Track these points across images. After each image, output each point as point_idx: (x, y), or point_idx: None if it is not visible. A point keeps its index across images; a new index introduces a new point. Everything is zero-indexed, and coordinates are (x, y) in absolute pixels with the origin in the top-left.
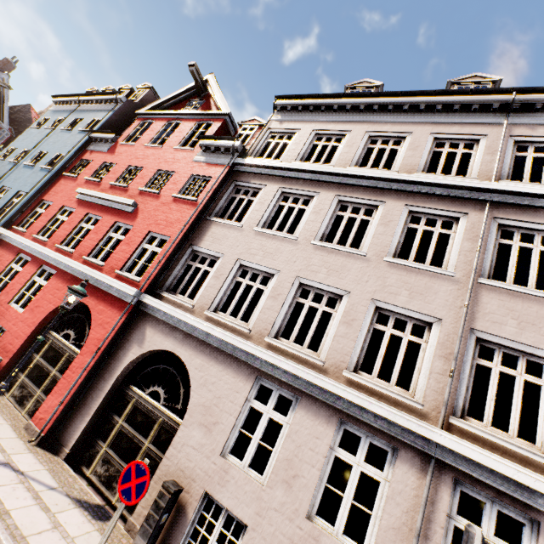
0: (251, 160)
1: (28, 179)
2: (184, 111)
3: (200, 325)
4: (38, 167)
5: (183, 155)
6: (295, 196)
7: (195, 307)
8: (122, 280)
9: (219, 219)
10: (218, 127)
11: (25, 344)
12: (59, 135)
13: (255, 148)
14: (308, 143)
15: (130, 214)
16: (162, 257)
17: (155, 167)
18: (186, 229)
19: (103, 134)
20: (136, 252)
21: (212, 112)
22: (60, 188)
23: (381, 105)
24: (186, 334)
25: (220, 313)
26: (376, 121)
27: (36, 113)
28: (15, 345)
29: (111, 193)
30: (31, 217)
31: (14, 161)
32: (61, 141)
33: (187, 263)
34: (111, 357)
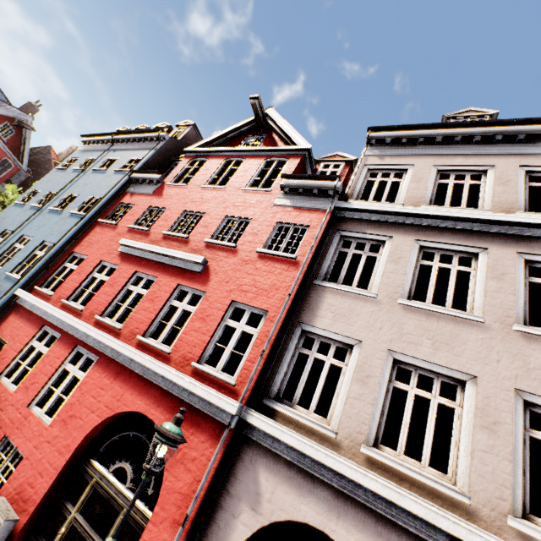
0: (360, 203)
1: (55, 227)
2: (247, 147)
3: (370, 484)
4: (67, 212)
5: (257, 197)
6: (443, 252)
7: (338, 435)
8: (205, 379)
9: (335, 285)
10: (296, 164)
11: (54, 486)
12: (90, 176)
13: (354, 188)
14: (433, 181)
15: (198, 275)
16: (266, 346)
17: (221, 213)
18: (291, 299)
19: (146, 174)
20: (217, 333)
21: (285, 147)
22: (95, 237)
23: (529, 134)
24: (338, 492)
25: (385, 448)
26: (530, 154)
27: (56, 154)
28: (38, 488)
29: (166, 245)
30: (57, 274)
31: (38, 205)
32: (94, 182)
33: (297, 350)
34: (204, 528)
